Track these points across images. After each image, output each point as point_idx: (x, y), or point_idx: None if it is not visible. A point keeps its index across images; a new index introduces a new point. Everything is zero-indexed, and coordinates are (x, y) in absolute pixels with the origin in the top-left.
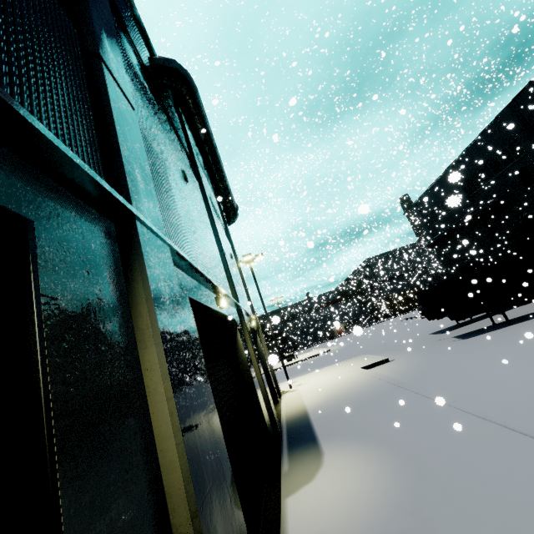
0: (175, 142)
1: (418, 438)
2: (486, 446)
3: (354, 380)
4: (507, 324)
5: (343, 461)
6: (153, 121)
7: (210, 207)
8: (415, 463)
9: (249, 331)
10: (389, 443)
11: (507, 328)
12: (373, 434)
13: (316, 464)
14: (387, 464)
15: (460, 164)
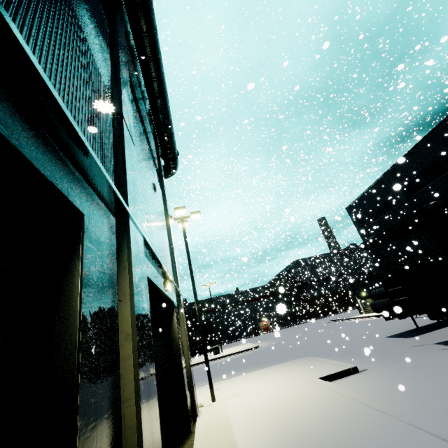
0: None
1: None
2: None
3: (323, 404)
4: None
5: None
6: None
7: (120, 60)
8: None
9: (139, 277)
10: None
11: None
12: None
13: None
14: None
15: (399, 168)
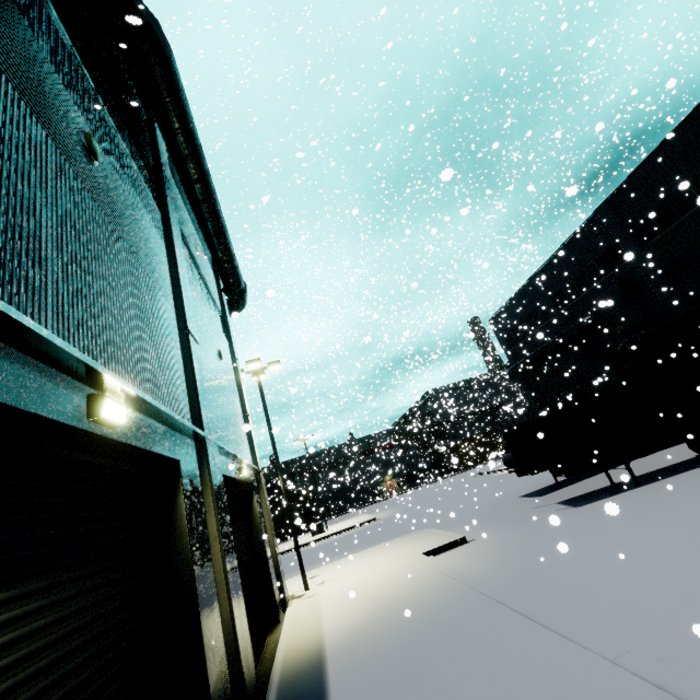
0: (101, 106)
1: None
2: None
3: (412, 578)
4: (635, 485)
5: None
6: None
7: (176, 254)
8: None
9: (218, 487)
10: None
11: (637, 490)
12: None
13: None
14: None
15: (549, 270)
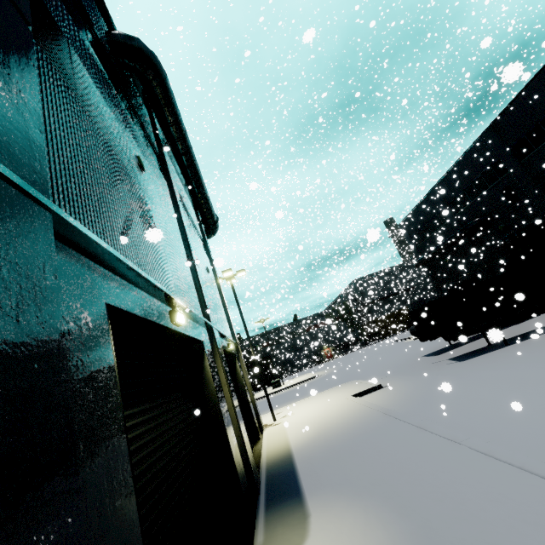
0: (134, 128)
1: (431, 494)
2: (526, 510)
3: (345, 410)
4: (504, 345)
5: (335, 530)
6: (92, 84)
7: (180, 210)
8: (433, 536)
9: (222, 355)
10: (394, 501)
11: (505, 348)
12: (372, 486)
13: (300, 534)
14: (395, 537)
15: (445, 183)
